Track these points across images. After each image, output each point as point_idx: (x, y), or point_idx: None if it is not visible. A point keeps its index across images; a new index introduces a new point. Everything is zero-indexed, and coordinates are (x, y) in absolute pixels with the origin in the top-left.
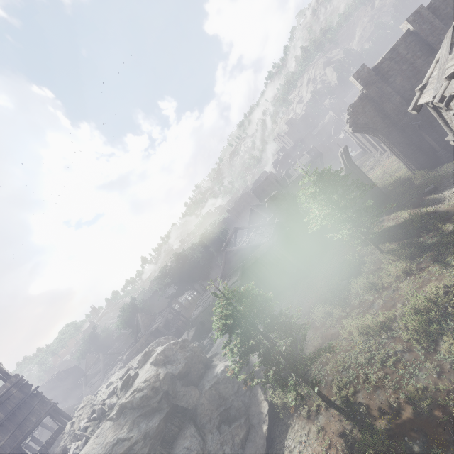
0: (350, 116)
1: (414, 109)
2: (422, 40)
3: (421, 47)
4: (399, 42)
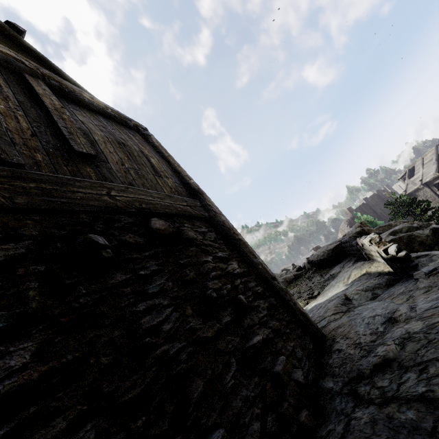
0: (349, 223)
1: (405, 195)
2: (369, 208)
3: (370, 210)
4: (361, 205)
